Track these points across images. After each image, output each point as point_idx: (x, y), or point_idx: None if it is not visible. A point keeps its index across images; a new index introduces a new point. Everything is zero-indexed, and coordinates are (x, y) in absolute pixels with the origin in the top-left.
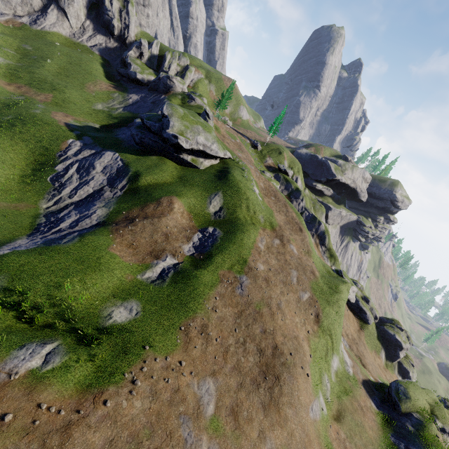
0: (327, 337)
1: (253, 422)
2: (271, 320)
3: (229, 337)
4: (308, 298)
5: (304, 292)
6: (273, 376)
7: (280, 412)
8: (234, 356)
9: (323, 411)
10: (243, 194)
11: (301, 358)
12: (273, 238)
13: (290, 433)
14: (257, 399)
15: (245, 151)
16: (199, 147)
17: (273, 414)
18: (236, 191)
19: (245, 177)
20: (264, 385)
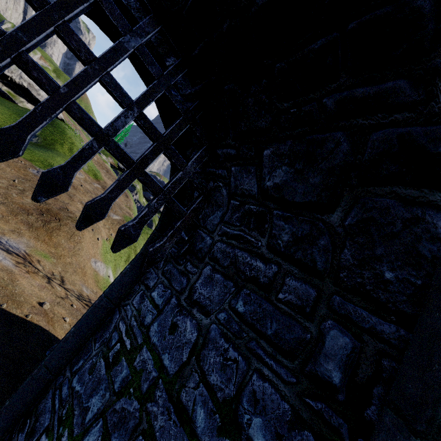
0: (132, 250)
1: (8, 224)
2: (68, 200)
3: (1, 178)
4: (118, 219)
5: (115, 215)
6: (54, 217)
7: (52, 238)
8: (3, 189)
9: (110, 279)
10: (69, 138)
11: (94, 227)
12: (94, 182)
13: (60, 254)
14: (23, 219)
15: (85, 136)
16: (23, 82)
17: (41, 235)
18: (61, 132)
19: (75, 134)
20: (39, 217)
